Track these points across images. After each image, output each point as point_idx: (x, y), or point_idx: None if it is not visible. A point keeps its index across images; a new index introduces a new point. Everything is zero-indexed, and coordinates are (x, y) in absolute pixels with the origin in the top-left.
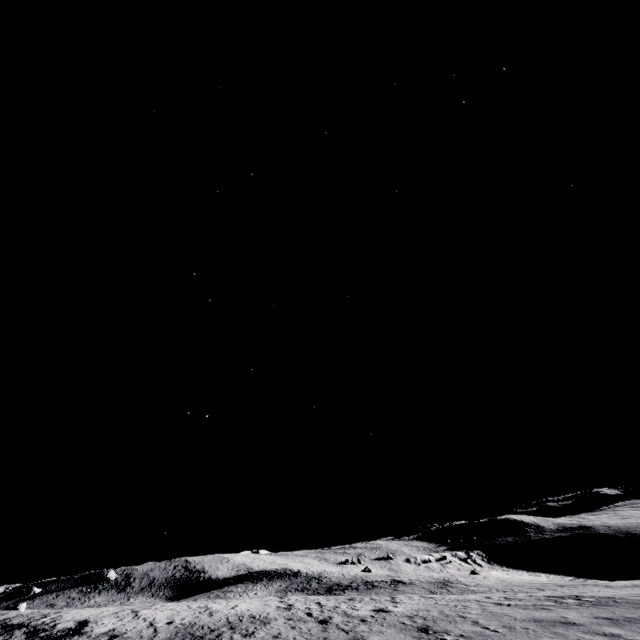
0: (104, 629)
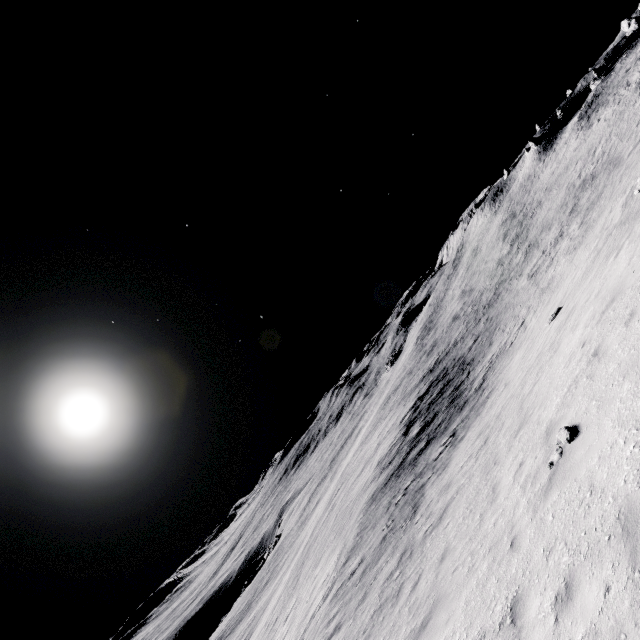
0: (412, 402)
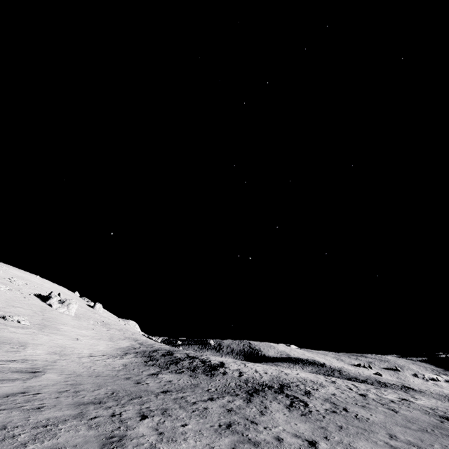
0: (234, 368)
